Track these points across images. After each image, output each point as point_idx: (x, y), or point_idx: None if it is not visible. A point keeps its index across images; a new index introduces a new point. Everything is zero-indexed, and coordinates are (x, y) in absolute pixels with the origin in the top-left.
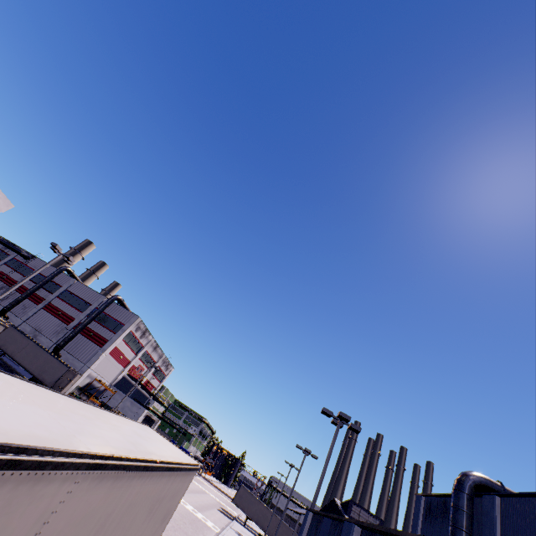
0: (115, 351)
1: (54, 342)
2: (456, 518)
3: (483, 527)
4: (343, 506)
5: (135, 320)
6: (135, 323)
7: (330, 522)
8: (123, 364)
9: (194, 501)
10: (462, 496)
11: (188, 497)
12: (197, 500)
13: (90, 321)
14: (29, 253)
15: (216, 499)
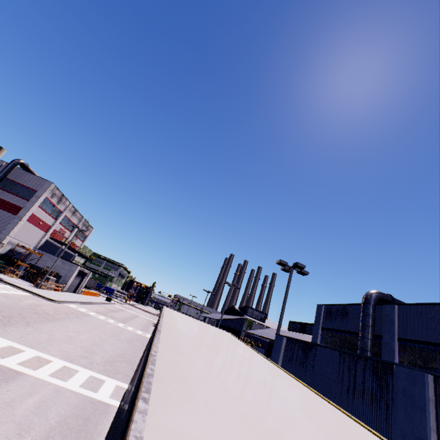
0: (32, 218)
1: None
2: (366, 320)
3: (383, 323)
4: (241, 310)
5: (48, 186)
6: (49, 190)
7: (336, 353)
8: (44, 229)
9: (138, 325)
10: (370, 307)
11: (132, 324)
12: (138, 324)
13: None
14: None
15: (146, 318)
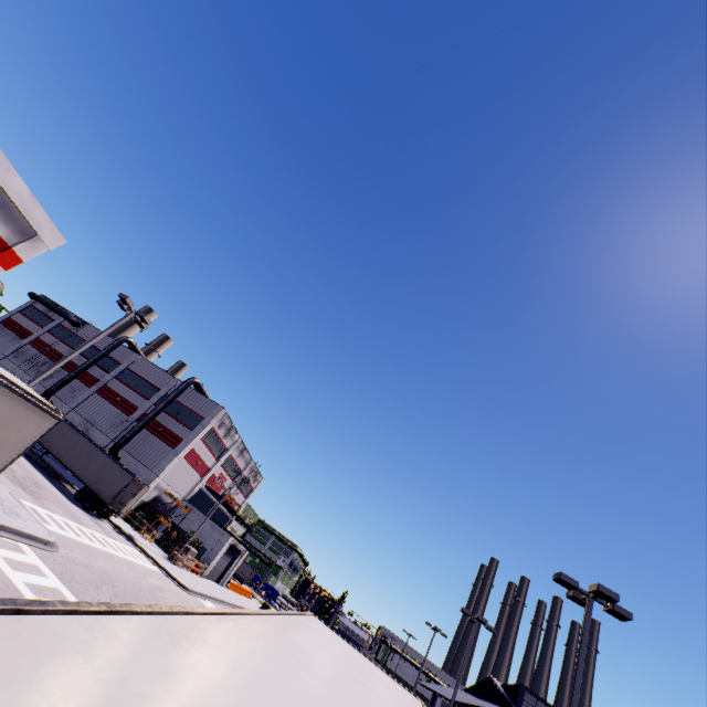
0: (191, 454)
1: (111, 439)
2: None
3: None
4: (509, 691)
5: (218, 412)
6: (218, 417)
7: None
8: (200, 472)
9: None
10: None
11: None
12: None
13: (159, 411)
14: (79, 318)
15: None
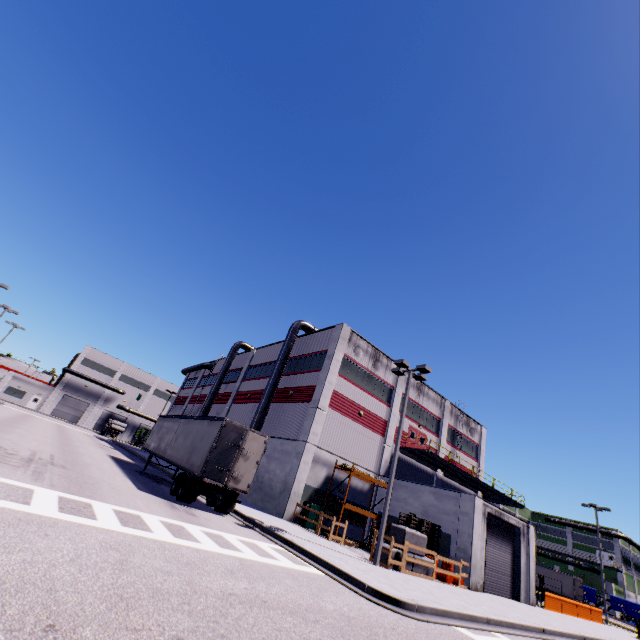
0: (339, 402)
1: None
2: None
3: None
4: None
5: (339, 332)
6: (343, 339)
7: None
8: (375, 429)
9: None
10: None
11: None
12: None
13: (278, 372)
14: (212, 362)
15: None
